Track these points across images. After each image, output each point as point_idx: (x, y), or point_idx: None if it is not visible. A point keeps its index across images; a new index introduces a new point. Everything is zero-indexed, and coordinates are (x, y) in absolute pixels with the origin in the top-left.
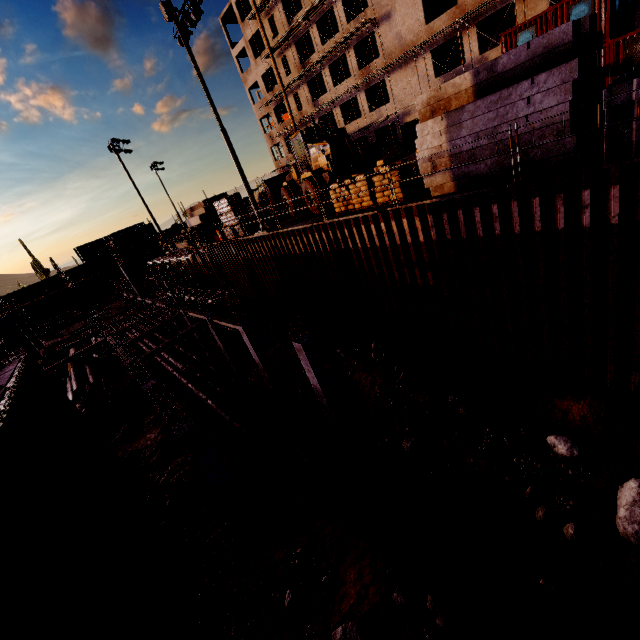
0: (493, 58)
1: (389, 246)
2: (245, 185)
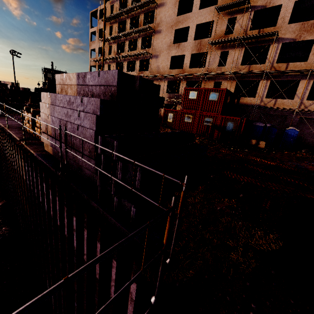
0: None
1: (16, 169)
2: None
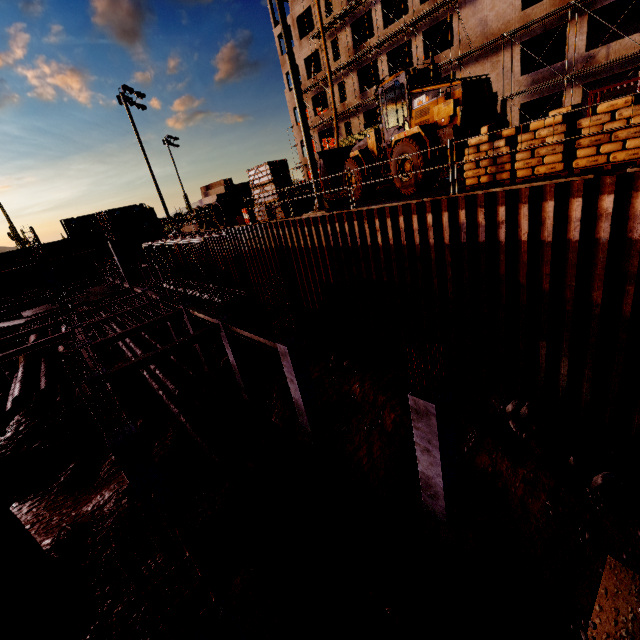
0: (603, 56)
1: (606, 241)
2: (307, 141)
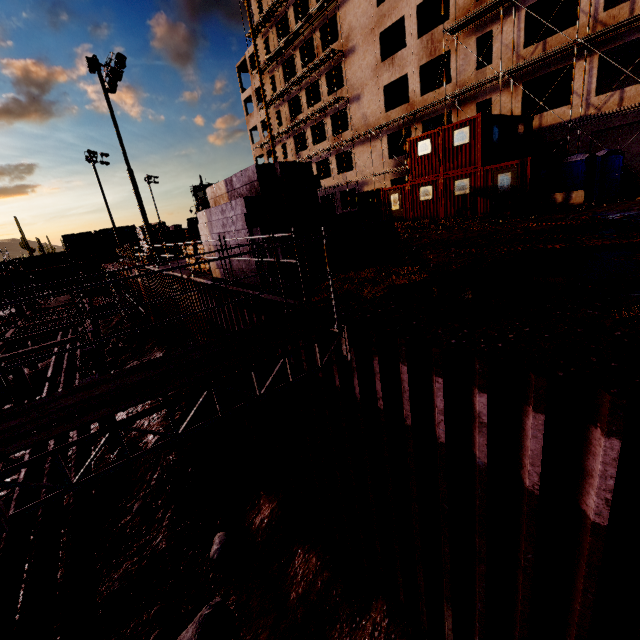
0: None
1: (191, 310)
2: (143, 221)
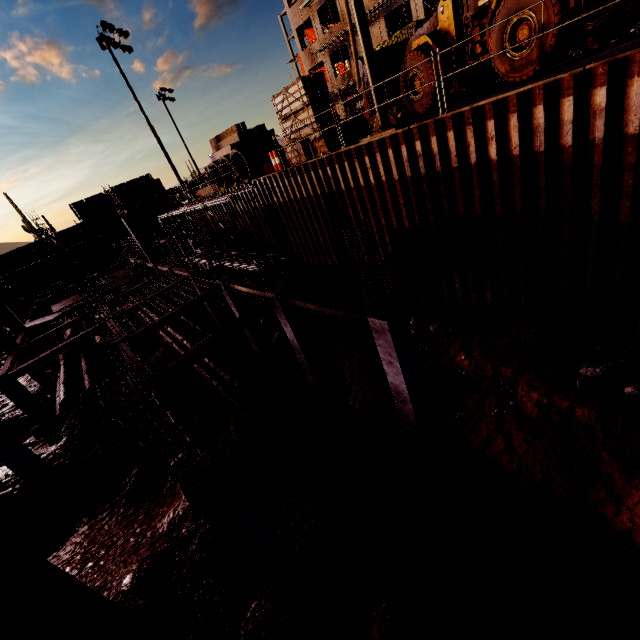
0: None
1: None
2: (361, 25)
